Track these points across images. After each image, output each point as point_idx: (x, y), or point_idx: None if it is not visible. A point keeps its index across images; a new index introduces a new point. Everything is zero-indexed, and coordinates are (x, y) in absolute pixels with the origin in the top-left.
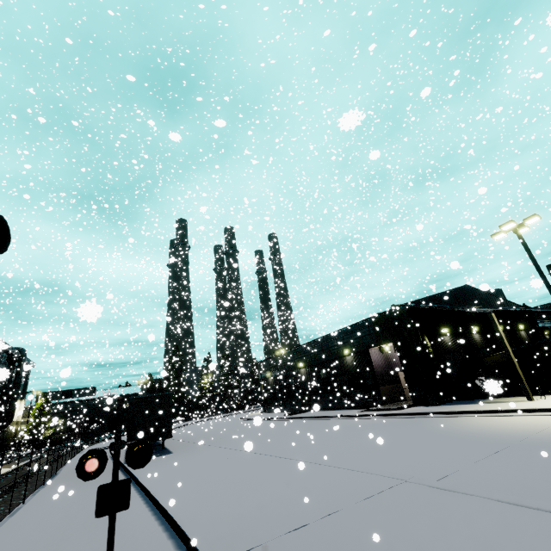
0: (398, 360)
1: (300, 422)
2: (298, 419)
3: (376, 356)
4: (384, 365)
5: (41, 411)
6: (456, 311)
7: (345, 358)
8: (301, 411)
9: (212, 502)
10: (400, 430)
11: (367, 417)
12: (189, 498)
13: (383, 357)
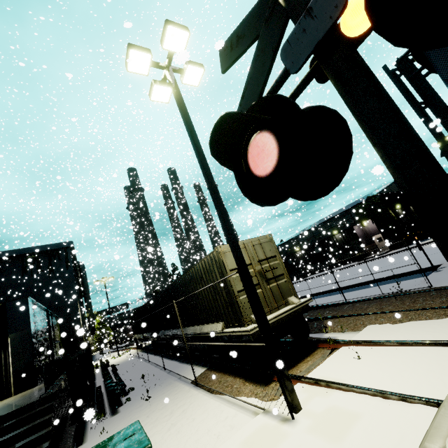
0: (371, 229)
1: (319, 277)
2: (313, 278)
3: (357, 230)
4: (362, 234)
5: (101, 324)
6: (399, 194)
7: (334, 236)
8: (307, 276)
9: (388, 273)
10: (408, 254)
11: (368, 262)
12: (372, 278)
13: (361, 230)
